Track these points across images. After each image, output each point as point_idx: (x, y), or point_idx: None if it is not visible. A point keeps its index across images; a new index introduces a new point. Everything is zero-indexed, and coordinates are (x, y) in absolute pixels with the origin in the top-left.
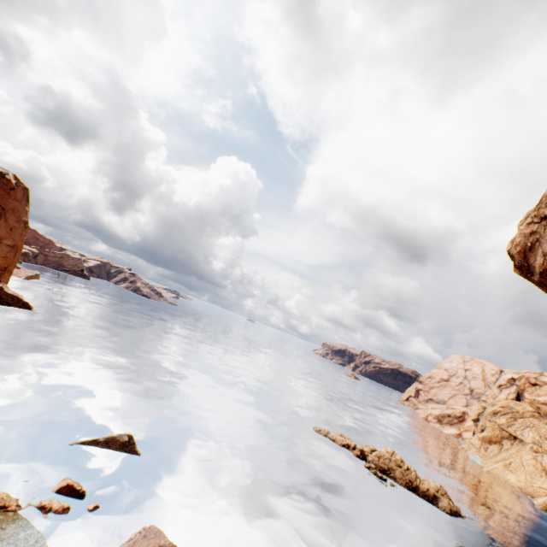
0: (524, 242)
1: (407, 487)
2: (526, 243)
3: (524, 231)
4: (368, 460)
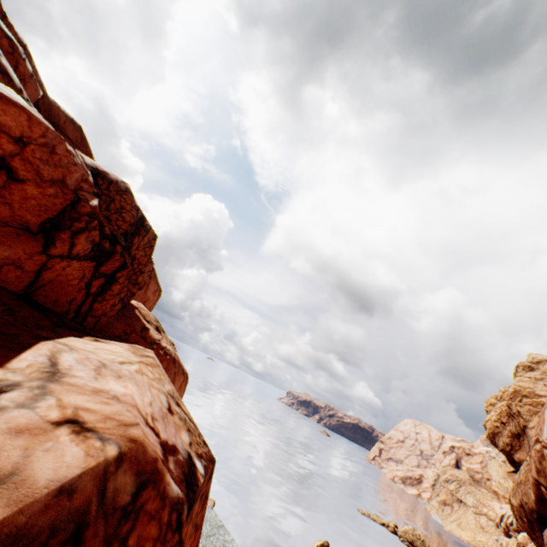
0: (493, 429)
1: None
2: (494, 430)
3: (493, 423)
4: (399, 534)
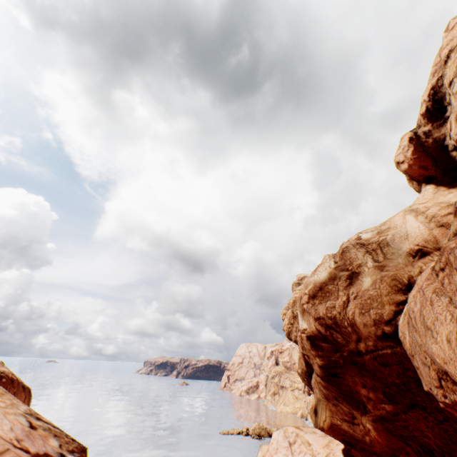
0: (288, 329)
1: (268, 436)
2: (288, 330)
3: (287, 326)
4: (251, 433)
